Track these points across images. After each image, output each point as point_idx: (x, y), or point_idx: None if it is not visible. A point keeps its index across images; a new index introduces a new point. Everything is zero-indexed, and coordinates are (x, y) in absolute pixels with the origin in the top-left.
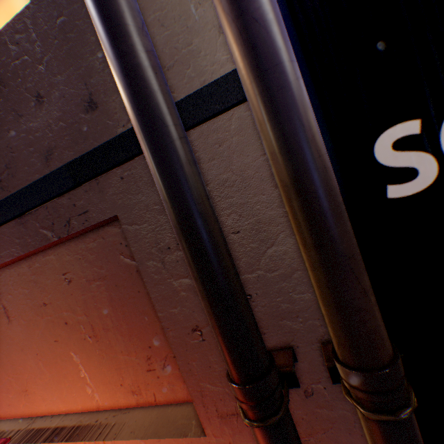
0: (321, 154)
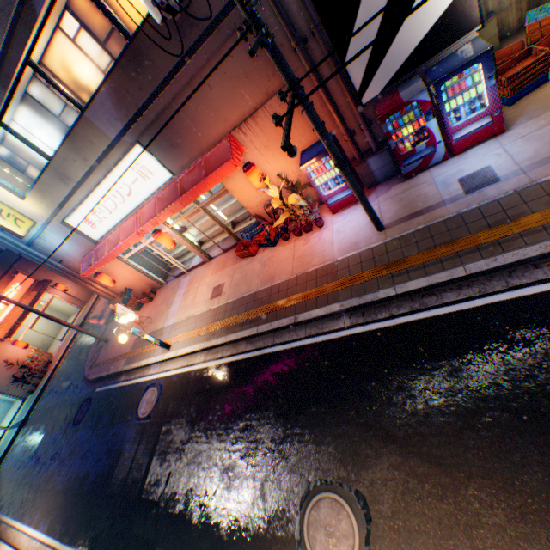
0: None
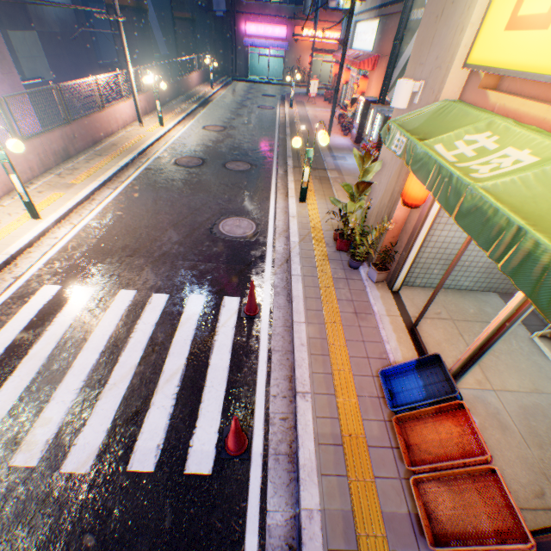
0: (406, 12)
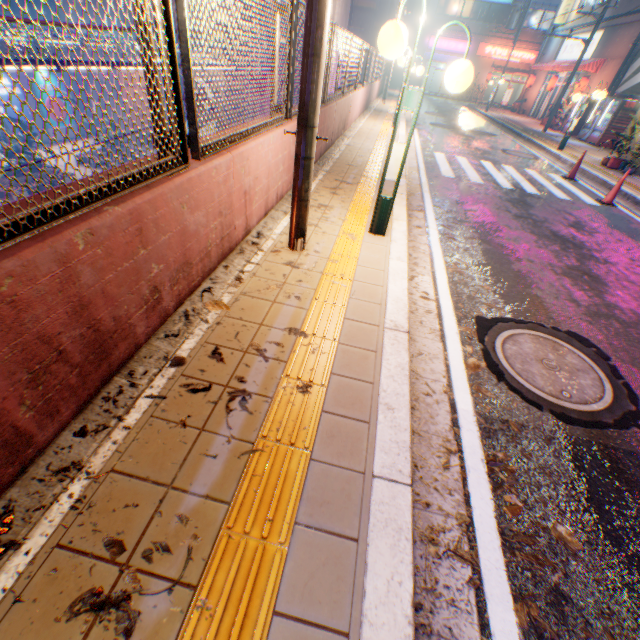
0: None
